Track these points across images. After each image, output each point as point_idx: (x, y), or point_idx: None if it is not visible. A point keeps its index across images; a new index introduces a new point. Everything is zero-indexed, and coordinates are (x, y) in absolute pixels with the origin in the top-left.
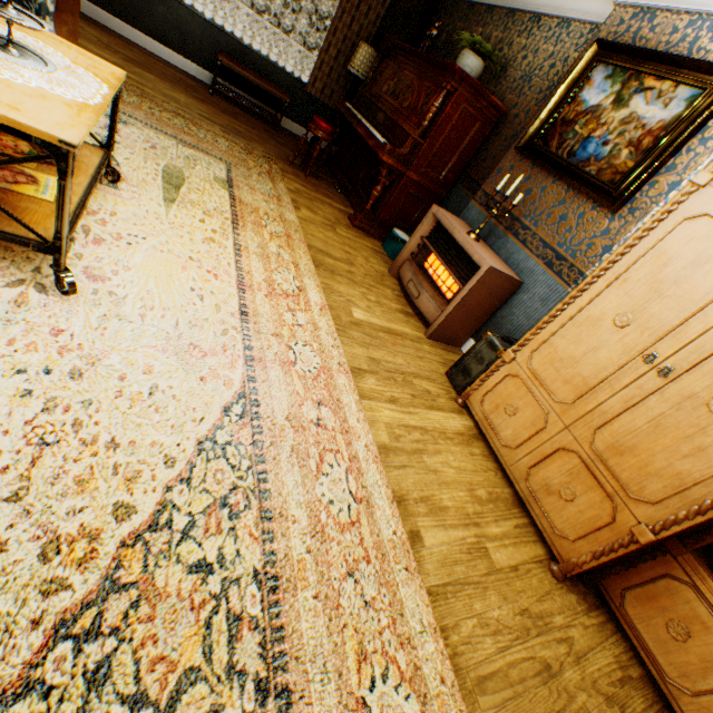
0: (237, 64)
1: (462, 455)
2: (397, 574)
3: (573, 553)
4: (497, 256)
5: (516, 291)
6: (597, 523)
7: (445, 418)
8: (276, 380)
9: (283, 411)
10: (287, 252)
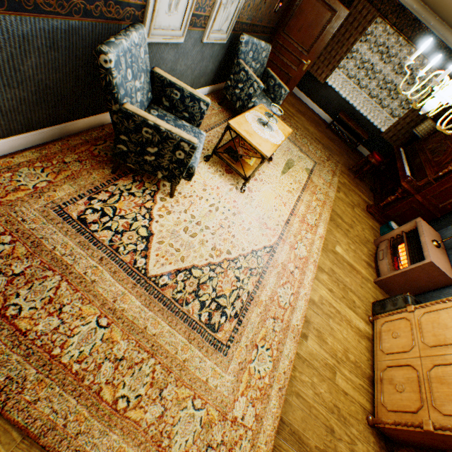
0: (347, 117)
1: (352, 336)
2: (289, 335)
3: (384, 416)
4: (448, 261)
5: (449, 286)
6: (406, 409)
7: (354, 317)
8: (285, 250)
9: (281, 260)
10: (319, 208)
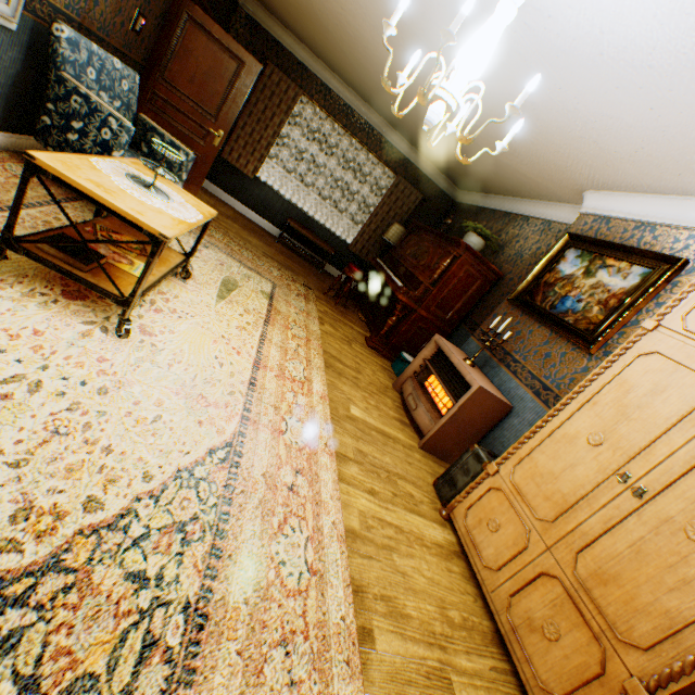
0: (301, 226)
1: (438, 567)
2: (335, 664)
3: None
4: (490, 382)
5: (507, 414)
6: (585, 673)
7: (424, 524)
8: (264, 441)
9: (262, 468)
10: (304, 350)
